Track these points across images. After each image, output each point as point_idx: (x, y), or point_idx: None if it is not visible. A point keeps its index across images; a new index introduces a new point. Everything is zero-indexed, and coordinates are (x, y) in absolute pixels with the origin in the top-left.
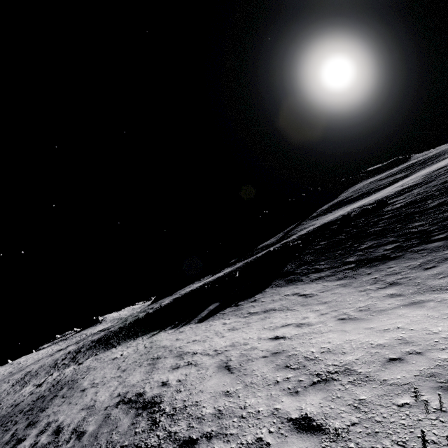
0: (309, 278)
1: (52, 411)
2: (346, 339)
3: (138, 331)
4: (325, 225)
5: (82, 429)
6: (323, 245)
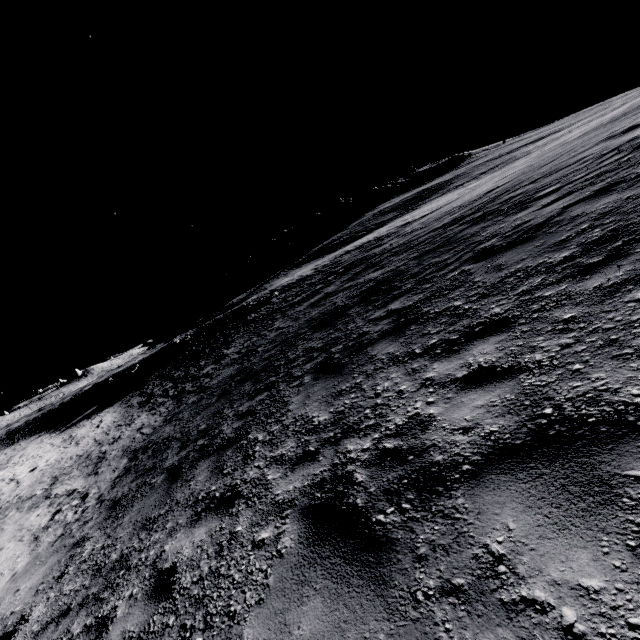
0: (130, 402)
1: None
2: (2, 493)
3: (40, 427)
4: (235, 311)
5: None
6: (189, 352)
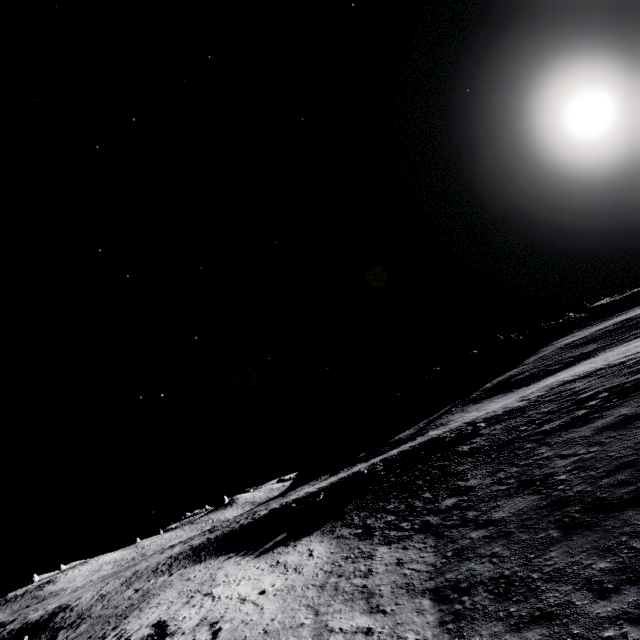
0: (337, 533)
1: (128, 621)
2: (246, 613)
3: (225, 548)
4: (426, 443)
5: (130, 637)
6: (388, 483)
